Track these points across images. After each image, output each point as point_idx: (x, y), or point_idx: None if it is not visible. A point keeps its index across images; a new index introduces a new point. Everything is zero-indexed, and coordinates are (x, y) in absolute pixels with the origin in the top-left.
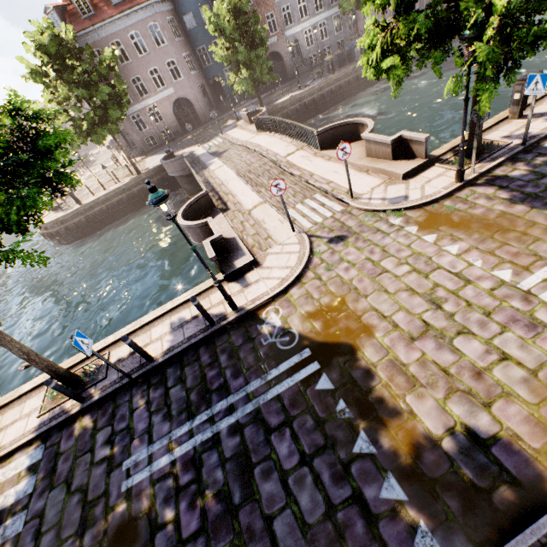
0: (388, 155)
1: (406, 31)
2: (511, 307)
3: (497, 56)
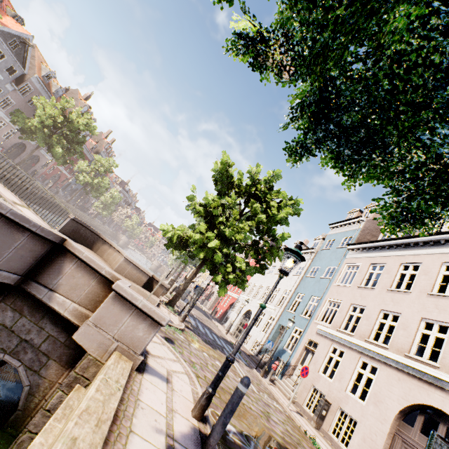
0: (141, 282)
1: (221, 246)
2: (258, 397)
3: (235, 280)
